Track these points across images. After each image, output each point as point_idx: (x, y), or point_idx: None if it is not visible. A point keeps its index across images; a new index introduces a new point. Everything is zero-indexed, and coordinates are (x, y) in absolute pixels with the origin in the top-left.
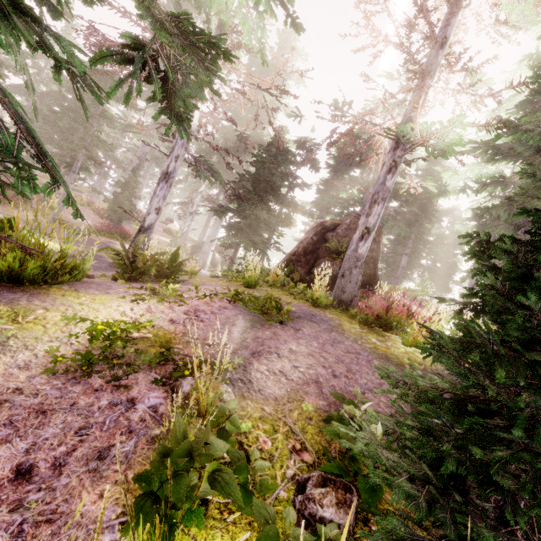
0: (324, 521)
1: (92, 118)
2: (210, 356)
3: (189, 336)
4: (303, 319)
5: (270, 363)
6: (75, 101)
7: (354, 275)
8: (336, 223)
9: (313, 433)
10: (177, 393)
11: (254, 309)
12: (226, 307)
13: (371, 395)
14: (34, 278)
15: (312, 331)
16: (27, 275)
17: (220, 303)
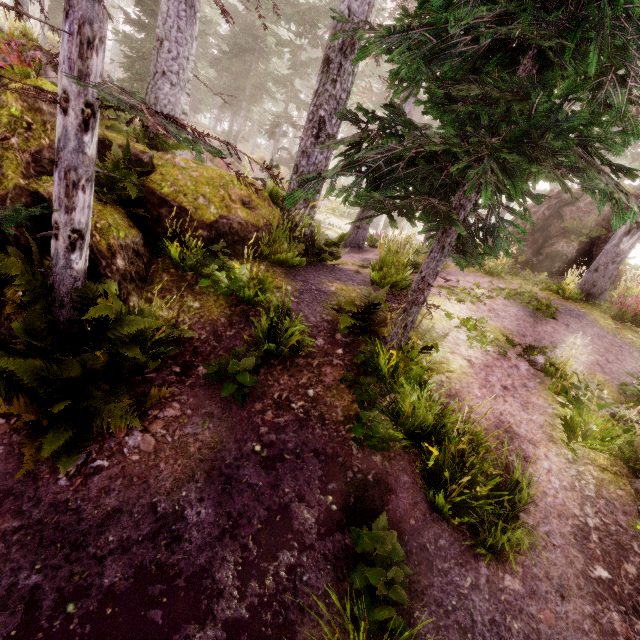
0: (632, 421)
1: (261, 55)
2: (530, 343)
3: (508, 329)
4: (564, 314)
5: (565, 350)
6: (246, 37)
7: (609, 270)
8: (578, 194)
9: (609, 390)
10: (535, 363)
11: (524, 305)
12: (506, 304)
13: (637, 375)
14: (402, 286)
15: (578, 326)
16: (401, 285)
17: (499, 300)
